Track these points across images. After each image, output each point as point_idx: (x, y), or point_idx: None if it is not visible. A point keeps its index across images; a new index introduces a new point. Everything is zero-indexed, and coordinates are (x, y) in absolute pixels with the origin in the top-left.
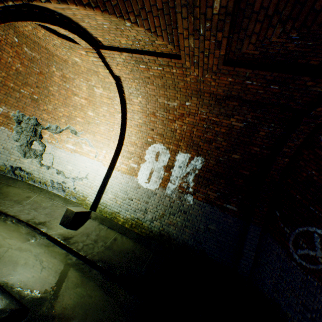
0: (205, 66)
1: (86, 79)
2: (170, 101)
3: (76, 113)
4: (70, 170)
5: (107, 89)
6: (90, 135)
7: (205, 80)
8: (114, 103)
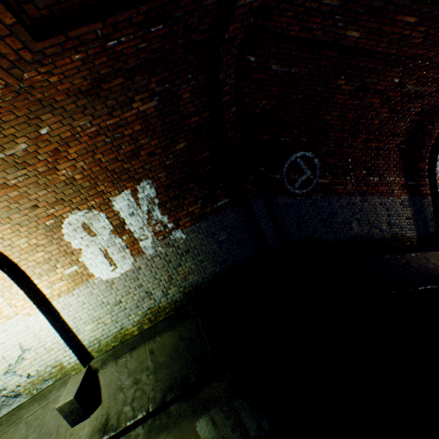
0: (2, 63)
1: None
2: (7, 149)
3: None
4: None
5: None
6: None
7: (33, 83)
8: None
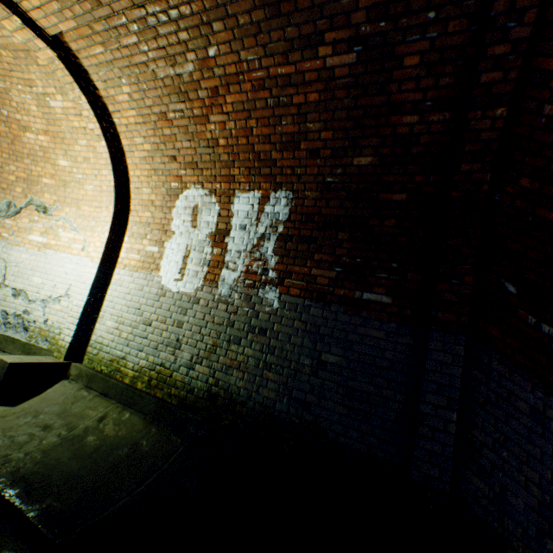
0: None
1: (26, 83)
2: (178, 64)
3: (40, 170)
4: (38, 286)
5: (68, 93)
6: (71, 208)
7: None
8: (84, 117)
